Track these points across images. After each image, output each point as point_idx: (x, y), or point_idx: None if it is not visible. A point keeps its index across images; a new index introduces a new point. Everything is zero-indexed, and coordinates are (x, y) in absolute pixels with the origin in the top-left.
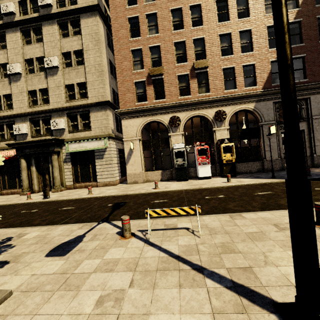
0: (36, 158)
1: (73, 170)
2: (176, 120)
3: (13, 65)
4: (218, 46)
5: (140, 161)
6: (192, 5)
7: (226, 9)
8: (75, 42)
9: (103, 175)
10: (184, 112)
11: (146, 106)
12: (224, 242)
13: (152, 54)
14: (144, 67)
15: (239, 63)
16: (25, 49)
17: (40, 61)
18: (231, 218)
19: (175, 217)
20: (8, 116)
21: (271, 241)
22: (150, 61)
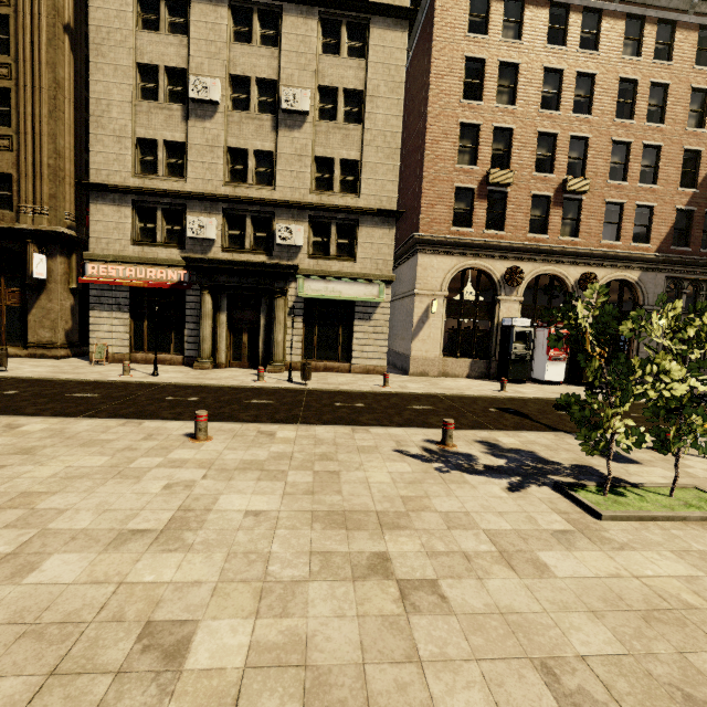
0: (228, 297)
1: (303, 334)
2: (518, 275)
3: (205, 82)
4: (607, 160)
5: (439, 337)
6: (581, 72)
7: (629, 97)
8: (351, 72)
9: (366, 352)
10: (531, 263)
11: (473, 238)
12: None
13: (494, 141)
14: (478, 162)
15: (632, 198)
16: (233, 51)
17: (264, 89)
18: None
19: None
20: (176, 194)
21: None
22: (490, 153)
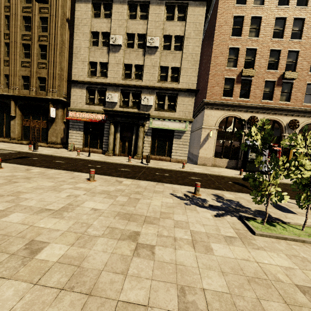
0: (121, 126)
1: (151, 143)
2: (255, 120)
3: (116, 37)
4: (309, 62)
5: (213, 148)
6: (297, 18)
7: None
8: (178, 28)
9: (178, 153)
10: (262, 114)
11: (232, 102)
12: None
13: (246, 55)
14: (237, 66)
15: None
16: (128, 23)
17: (140, 38)
18: None
19: None
20: (103, 83)
21: None
22: (244, 61)
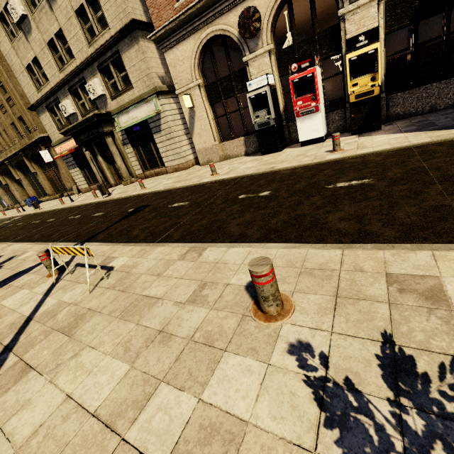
0: (98, 145)
1: (137, 154)
2: (251, 18)
3: (12, 4)
4: None
5: (209, 127)
6: None
7: None
8: None
9: (169, 156)
10: None
11: (190, 5)
12: (92, 309)
13: None
14: None
15: None
16: None
17: None
18: (180, 256)
19: (137, 243)
20: (49, 93)
21: (131, 326)
22: None
